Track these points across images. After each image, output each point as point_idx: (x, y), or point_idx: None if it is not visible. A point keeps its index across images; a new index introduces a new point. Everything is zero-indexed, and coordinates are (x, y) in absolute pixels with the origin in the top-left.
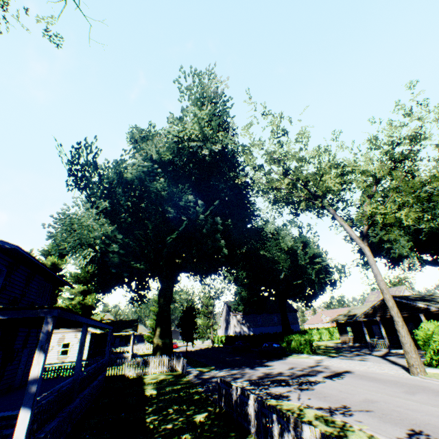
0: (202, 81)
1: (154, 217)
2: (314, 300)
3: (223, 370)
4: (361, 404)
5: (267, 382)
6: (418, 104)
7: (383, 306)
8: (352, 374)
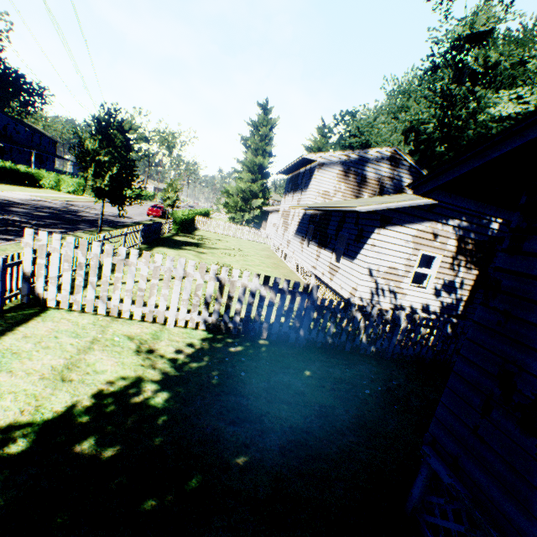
0: None
1: None
2: None
3: None
4: None
5: None
6: None
7: None
8: None
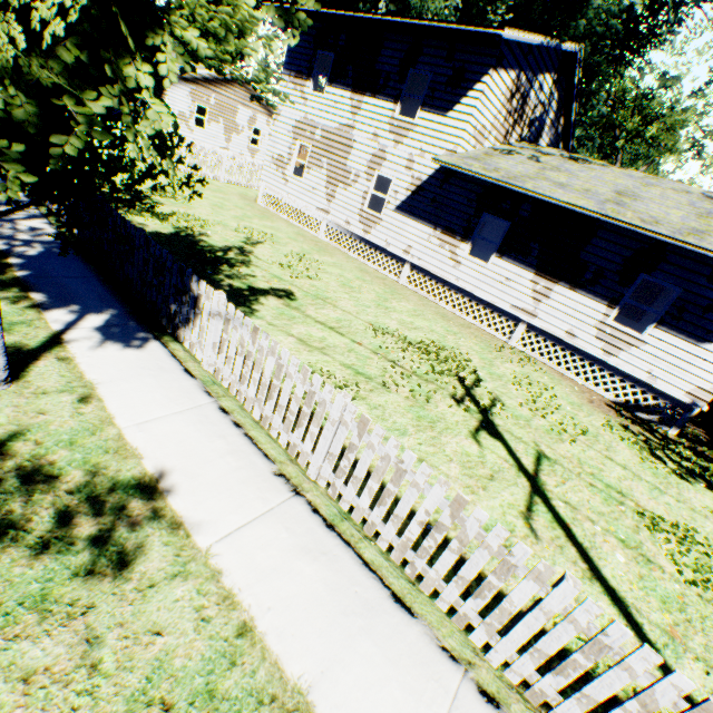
0: None
1: None
2: None
3: None
4: None
5: None
6: None
7: None
8: None
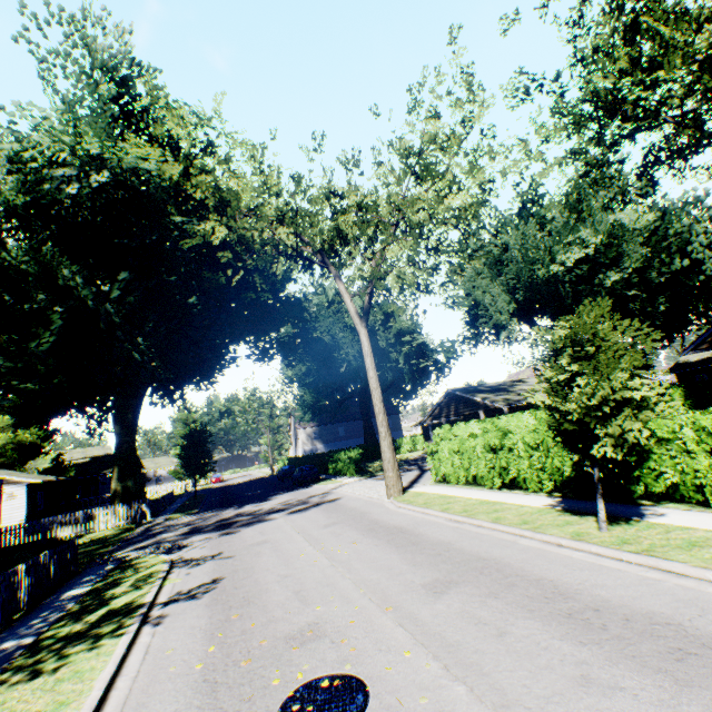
0: (85, 33)
1: (20, 308)
2: (410, 397)
3: (201, 513)
4: (242, 548)
5: (210, 528)
6: (463, 74)
7: (448, 404)
8: (330, 503)
